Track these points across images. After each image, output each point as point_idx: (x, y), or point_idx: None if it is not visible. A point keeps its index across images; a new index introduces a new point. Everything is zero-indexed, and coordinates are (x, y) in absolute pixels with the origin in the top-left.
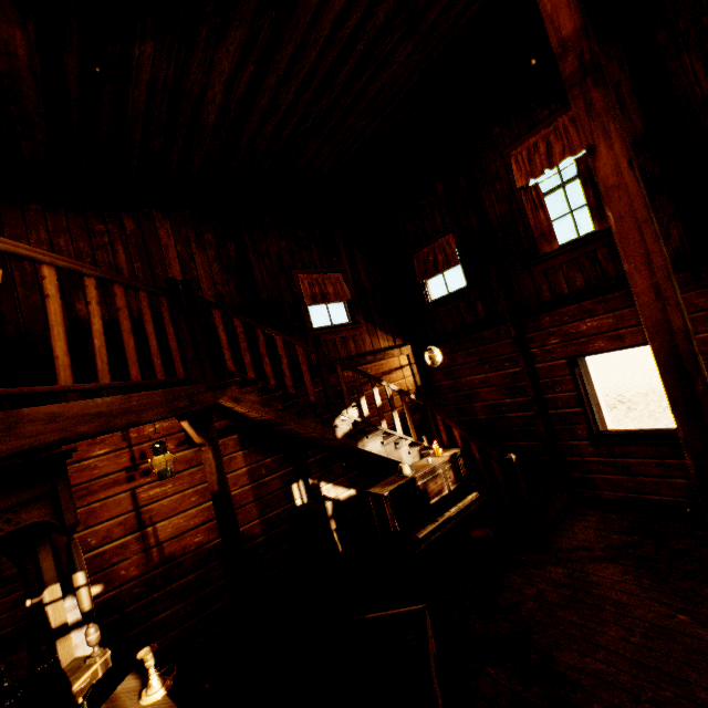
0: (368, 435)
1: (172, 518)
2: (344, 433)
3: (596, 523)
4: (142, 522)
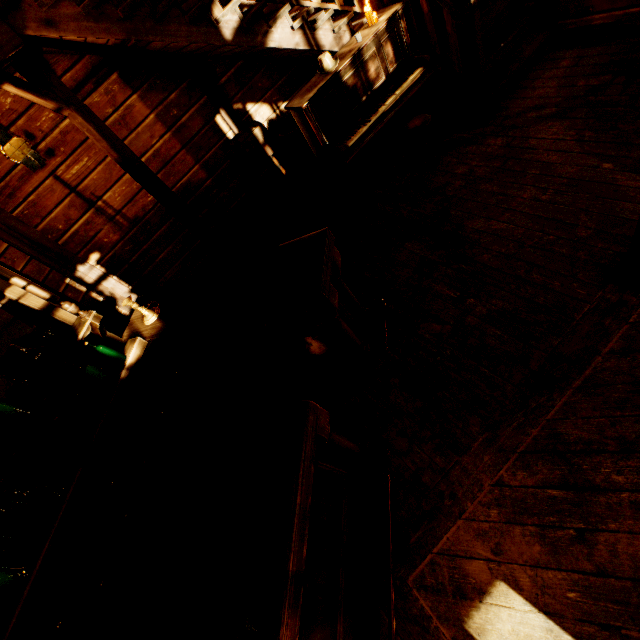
0: (269, 21)
1: (112, 189)
2: (234, 29)
3: (566, 70)
4: (88, 200)
